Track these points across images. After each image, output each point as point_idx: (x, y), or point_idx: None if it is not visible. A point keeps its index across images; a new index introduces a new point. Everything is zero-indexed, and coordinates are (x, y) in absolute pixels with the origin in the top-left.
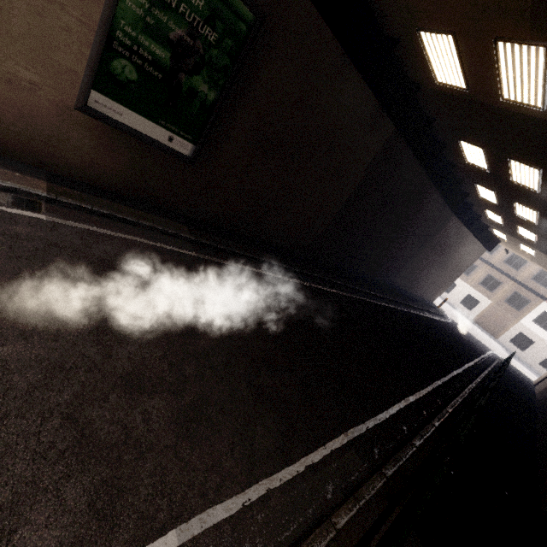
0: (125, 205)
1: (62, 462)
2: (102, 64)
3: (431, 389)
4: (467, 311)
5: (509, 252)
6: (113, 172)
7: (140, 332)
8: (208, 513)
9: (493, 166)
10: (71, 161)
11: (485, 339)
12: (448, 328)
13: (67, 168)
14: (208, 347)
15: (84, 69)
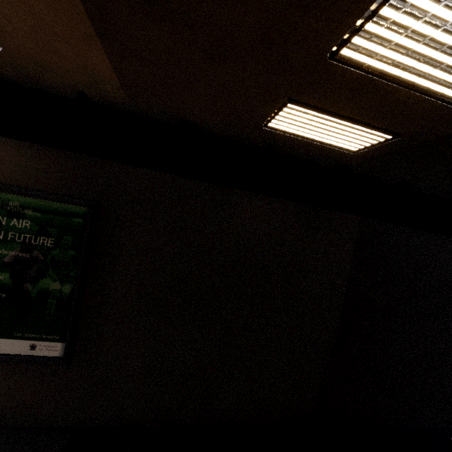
0: None
1: None
2: None
3: None
4: None
5: None
6: None
7: None
8: None
9: None
10: None
11: None
12: None
13: None
14: None
15: None
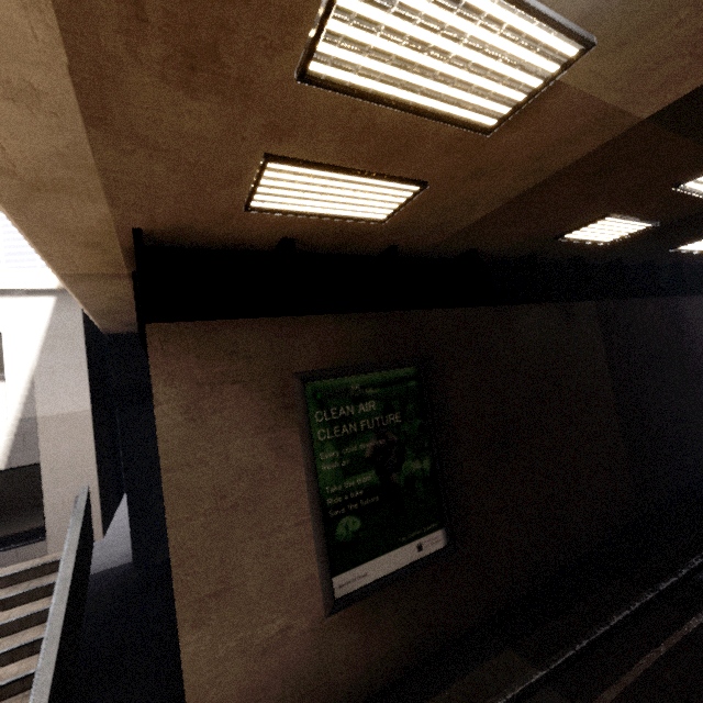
0: (432, 693)
1: None
2: (328, 543)
3: None
4: None
5: None
6: (388, 648)
7: None
8: None
9: None
10: (346, 682)
11: None
12: None
13: (346, 697)
14: None
15: (316, 564)
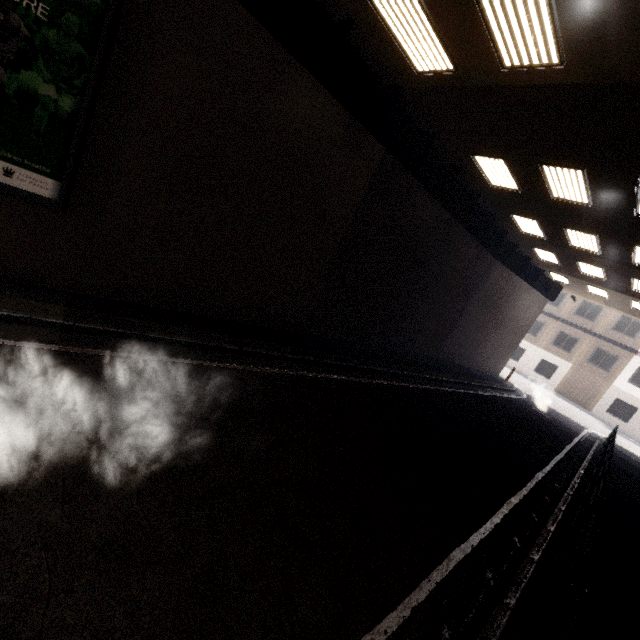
0: None
1: None
2: None
3: (500, 517)
4: (545, 380)
5: (578, 301)
6: None
7: None
8: None
9: (524, 182)
10: None
11: (576, 414)
12: (522, 407)
13: None
14: None
15: None
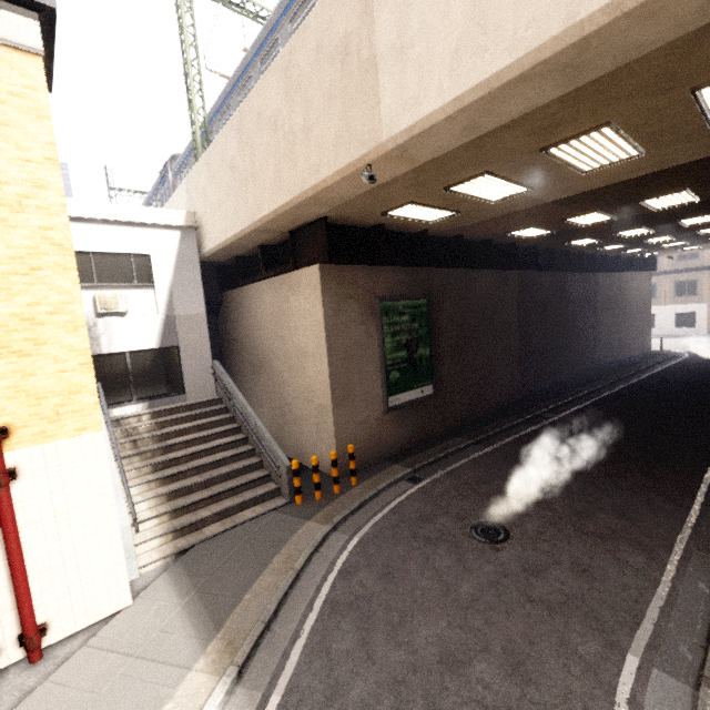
0: (426, 450)
1: (607, 544)
2: (386, 382)
3: None
4: (692, 330)
5: None
6: (406, 435)
7: (545, 497)
8: (679, 536)
9: (603, 239)
10: (389, 444)
11: None
12: (692, 364)
13: (389, 451)
14: (578, 486)
15: (380, 391)
